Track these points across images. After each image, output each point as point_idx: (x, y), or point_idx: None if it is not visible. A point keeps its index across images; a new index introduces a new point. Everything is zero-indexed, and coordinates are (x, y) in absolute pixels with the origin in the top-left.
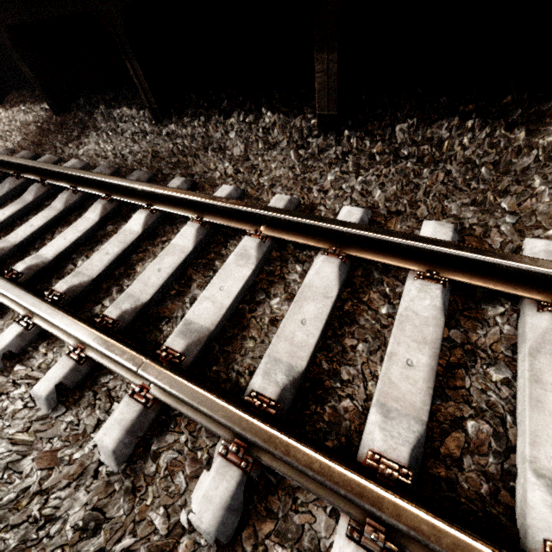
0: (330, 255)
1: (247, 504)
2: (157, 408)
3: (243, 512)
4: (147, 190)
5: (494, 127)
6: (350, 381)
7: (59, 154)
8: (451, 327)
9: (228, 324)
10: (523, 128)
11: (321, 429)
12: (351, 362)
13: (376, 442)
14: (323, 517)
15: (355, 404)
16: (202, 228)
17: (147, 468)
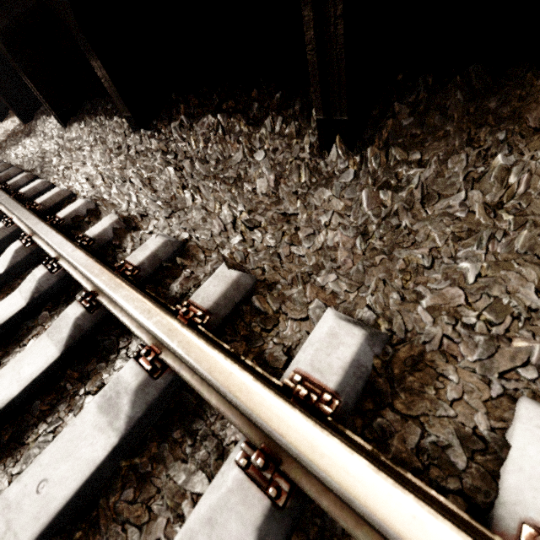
0: (24, 240)
1: None
2: None
3: None
4: None
5: (232, 123)
6: None
7: None
8: (52, 310)
9: None
10: (249, 124)
11: None
12: None
13: None
14: None
15: None
16: None
17: None
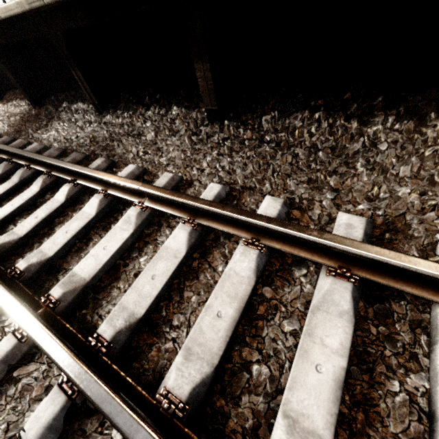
0: (186, 223)
1: (65, 425)
2: (30, 343)
3: (63, 431)
4: (70, 169)
5: (334, 118)
6: (179, 327)
7: (30, 139)
8: (266, 284)
9: (104, 276)
10: (356, 120)
11: (142, 365)
12: (184, 311)
13: (169, 380)
14: (120, 438)
15: (175, 346)
16: (105, 199)
17: (10, 391)
